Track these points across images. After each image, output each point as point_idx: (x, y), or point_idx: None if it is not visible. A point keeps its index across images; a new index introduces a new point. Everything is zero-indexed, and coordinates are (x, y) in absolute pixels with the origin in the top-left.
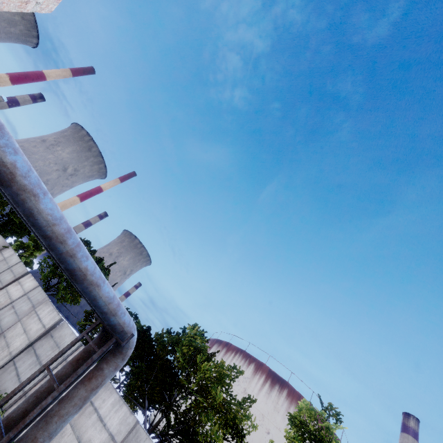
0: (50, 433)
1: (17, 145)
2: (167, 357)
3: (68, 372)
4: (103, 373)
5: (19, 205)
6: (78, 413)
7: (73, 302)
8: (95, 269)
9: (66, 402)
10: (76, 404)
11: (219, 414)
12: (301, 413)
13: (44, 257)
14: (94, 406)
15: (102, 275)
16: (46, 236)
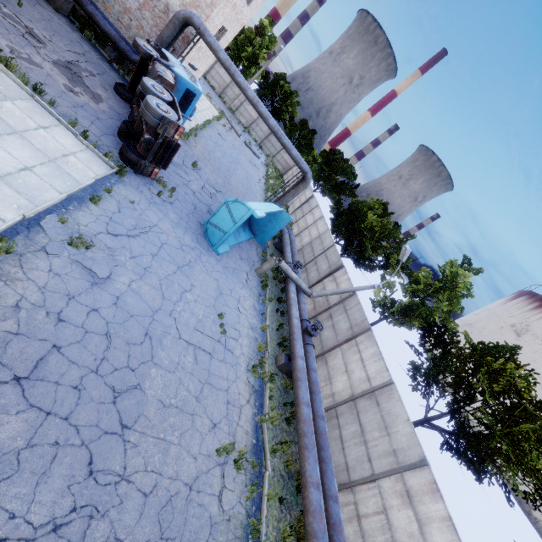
0: (285, 200)
1: (262, 105)
2: (358, 216)
3: (292, 188)
4: (299, 187)
5: (265, 123)
6: (311, 227)
7: (330, 196)
8: (289, 144)
9: (289, 193)
10: (291, 194)
11: (383, 251)
12: (447, 266)
13: (314, 166)
14: (316, 225)
15: (292, 146)
16: (273, 132)
